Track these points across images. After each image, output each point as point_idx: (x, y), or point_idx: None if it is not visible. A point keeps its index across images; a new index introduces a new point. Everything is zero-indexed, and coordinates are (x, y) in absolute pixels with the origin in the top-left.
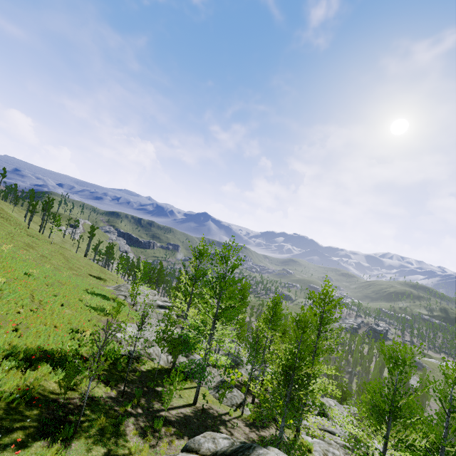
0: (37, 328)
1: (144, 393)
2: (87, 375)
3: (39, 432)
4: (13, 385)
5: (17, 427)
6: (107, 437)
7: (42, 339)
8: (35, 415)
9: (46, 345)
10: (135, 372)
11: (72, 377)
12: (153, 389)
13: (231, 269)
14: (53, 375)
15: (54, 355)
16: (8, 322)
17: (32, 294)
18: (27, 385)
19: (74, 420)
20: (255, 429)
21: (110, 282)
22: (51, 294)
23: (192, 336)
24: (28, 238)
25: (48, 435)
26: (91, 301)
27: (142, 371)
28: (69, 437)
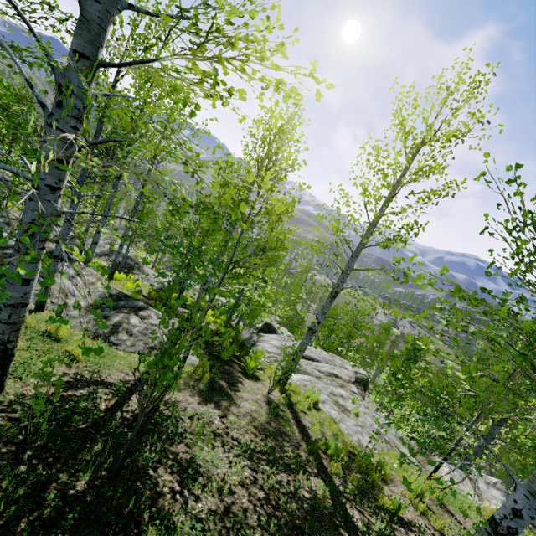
0: None
1: None
2: None
3: None
4: None
5: None
6: None
7: None
8: None
9: None
10: None
11: None
12: None
13: None
14: None
15: None
16: None
17: None
18: None
19: None
20: (225, 401)
21: None
22: None
23: None
24: None
25: None
26: None
27: None
28: None
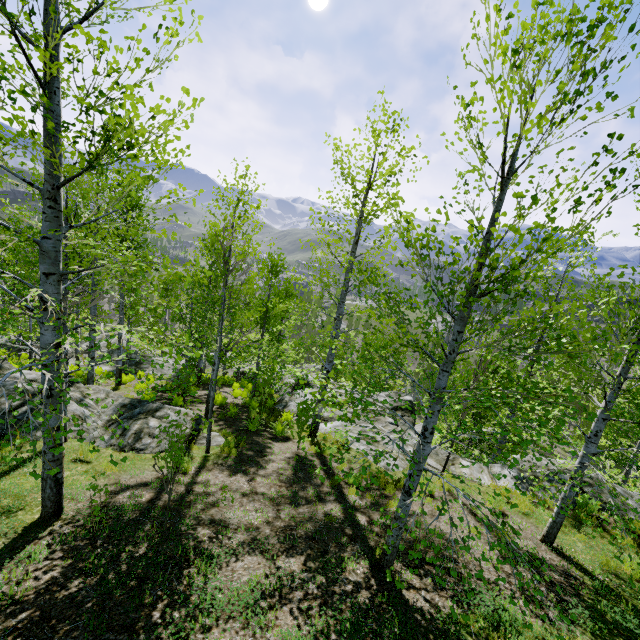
0: None
1: None
2: None
3: None
4: None
5: None
6: None
7: None
8: None
9: None
10: None
11: None
12: None
13: None
14: None
15: None
16: None
17: None
18: None
19: None
20: (253, 467)
21: None
22: None
23: None
24: None
25: None
26: None
27: None
28: None
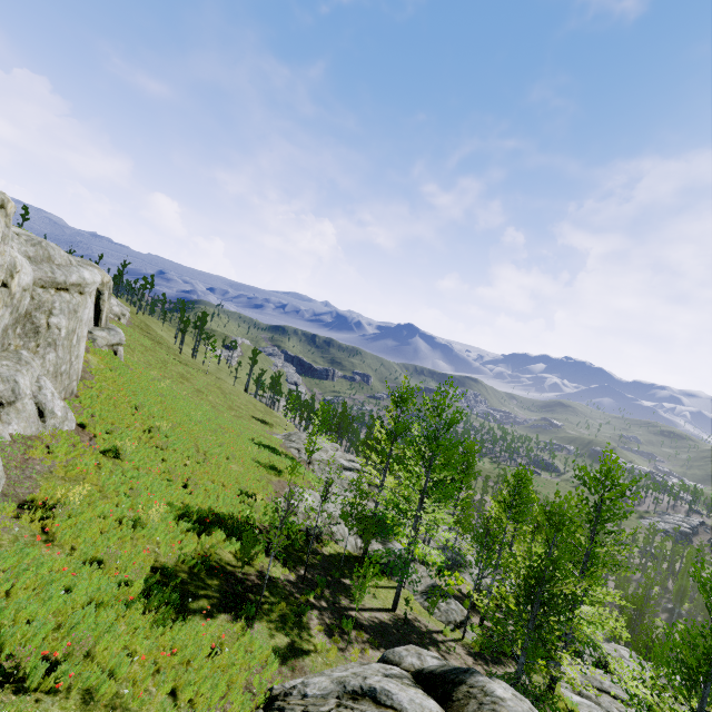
0: (206, 485)
1: (328, 583)
2: (262, 550)
3: (222, 605)
4: (192, 548)
5: (202, 594)
6: (290, 627)
7: (212, 500)
8: (216, 585)
9: (217, 507)
10: (315, 554)
11: (249, 549)
12: (339, 580)
13: (448, 425)
14: (227, 544)
15: (226, 520)
16: (179, 476)
17: (196, 443)
18: (204, 551)
19: (254, 599)
20: (482, 662)
21: (277, 428)
22: (215, 444)
23: (390, 516)
24: (182, 367)
25: (230, 610)
26: (259, 454)
27: (324, 555)
28: (251, 616)
